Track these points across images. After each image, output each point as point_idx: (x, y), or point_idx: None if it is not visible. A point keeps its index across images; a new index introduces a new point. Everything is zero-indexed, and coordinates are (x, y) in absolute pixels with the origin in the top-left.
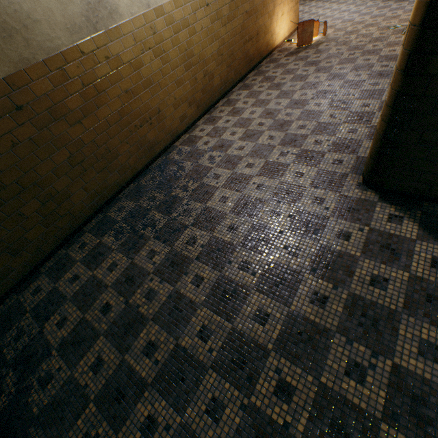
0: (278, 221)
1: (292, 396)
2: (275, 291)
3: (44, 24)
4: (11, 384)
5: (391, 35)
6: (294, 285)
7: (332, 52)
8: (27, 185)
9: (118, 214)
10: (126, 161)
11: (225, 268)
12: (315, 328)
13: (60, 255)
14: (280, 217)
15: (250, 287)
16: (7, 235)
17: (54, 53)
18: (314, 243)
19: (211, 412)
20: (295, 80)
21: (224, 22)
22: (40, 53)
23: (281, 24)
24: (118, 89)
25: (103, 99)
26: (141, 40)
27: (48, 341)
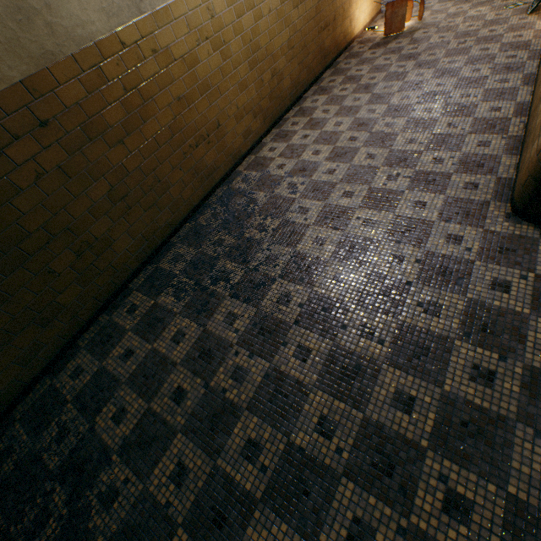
0: (403, 268)
1: (470, 514)
2: (416, 365)
3: (73, 2)
4: (60, 503)
5: (512, 16)
6: (442, 357)
7: (434, 41)
8: (56, 231)
9: (175, 265)
10: (179, 193)
11: (339, 335)
12: (484, 417)
13: (102, 323)
14: (405, 264)
15: (379, 361)
16: (34, 300)
17: (86, 45)
18: (460, 298)
19: (355, 539)
20: (390, 79)
21: (296, 2)
22: (68, 45)
23: (361, 7)
24: (168, 95)
25: (150, 110)
26: (196, 27)
27: (104, 442)
